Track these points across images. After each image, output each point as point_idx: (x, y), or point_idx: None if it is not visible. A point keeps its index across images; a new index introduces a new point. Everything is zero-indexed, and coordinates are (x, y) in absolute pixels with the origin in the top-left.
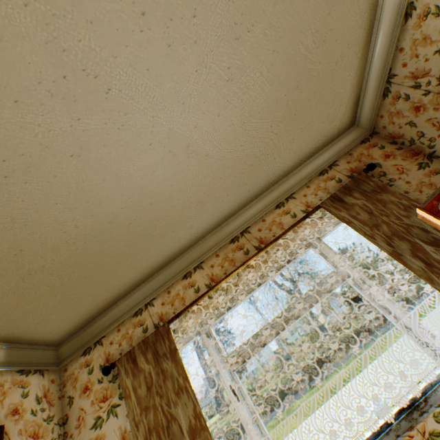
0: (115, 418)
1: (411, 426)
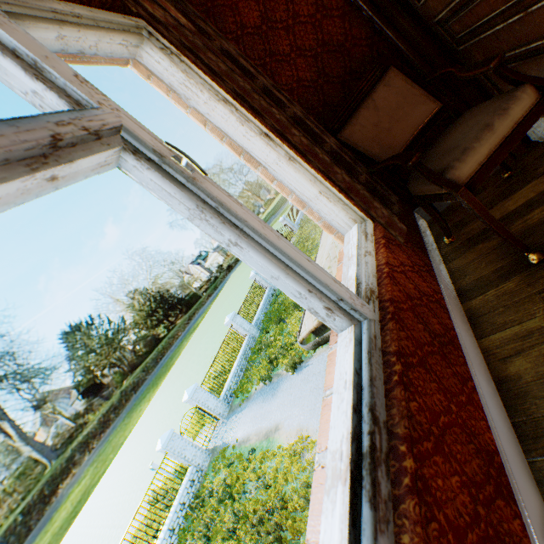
0: None
1: None
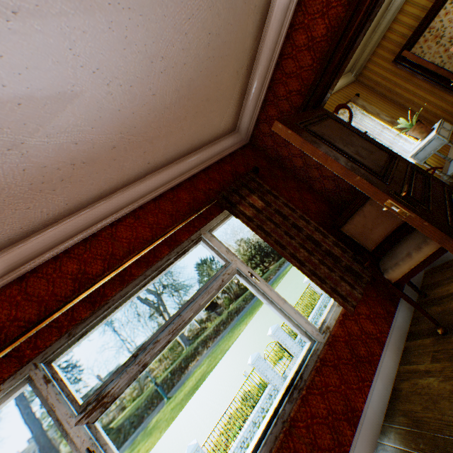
0: None
1: None
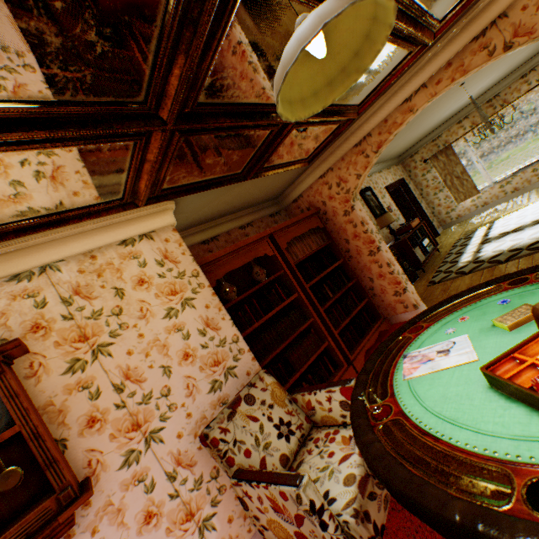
0: (429, 174)
1: (536, 164)
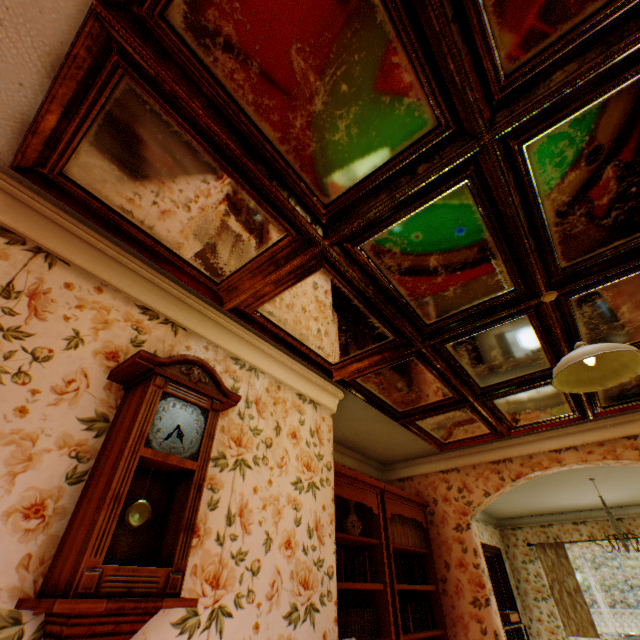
0: (532, 564)
1: None
